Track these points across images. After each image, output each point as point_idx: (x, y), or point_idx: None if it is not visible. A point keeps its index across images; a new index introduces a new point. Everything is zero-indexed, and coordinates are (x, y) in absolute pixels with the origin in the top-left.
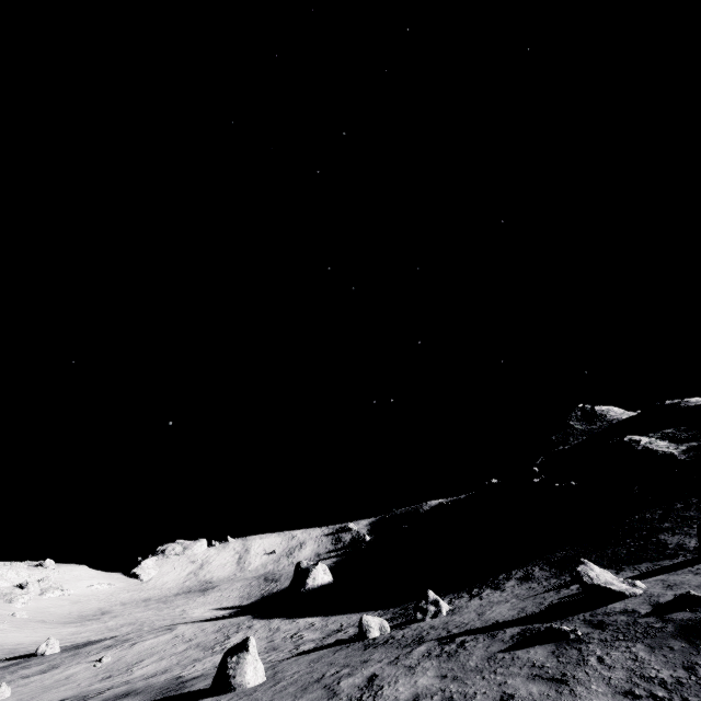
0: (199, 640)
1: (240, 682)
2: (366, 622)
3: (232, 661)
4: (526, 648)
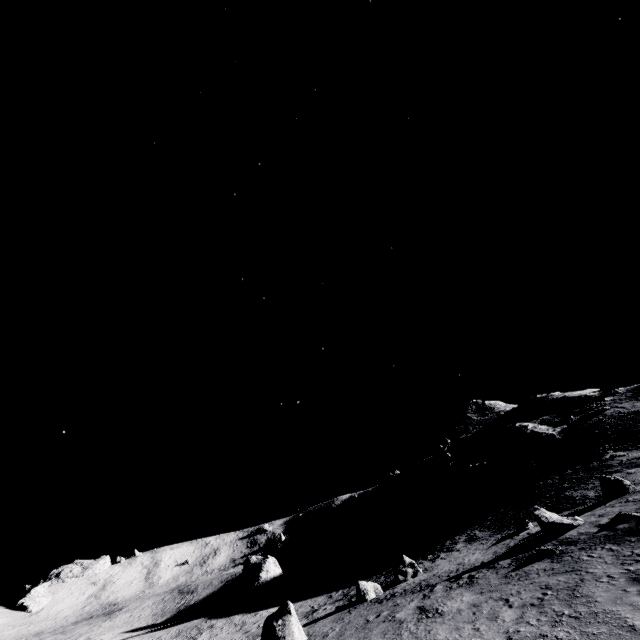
0: None
1: None
2: (363, 587)
3: (279, 624)
4: (529, 565)
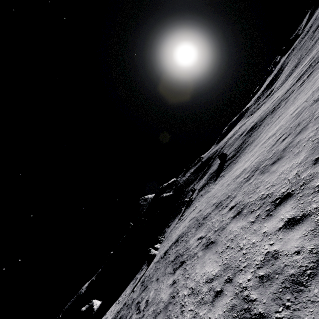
0: None
1: (156, 253)
2: (156, 246)
3: (151, 252)
4: (191, 204)
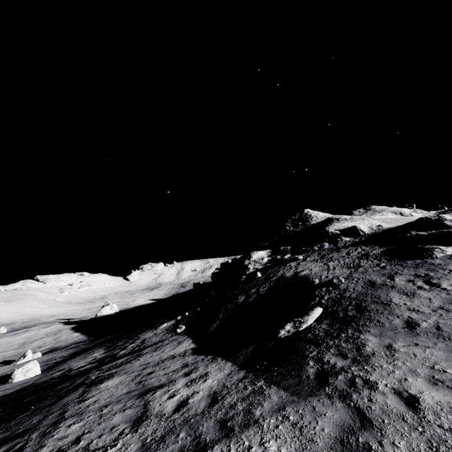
0: (33, 338)
1: None
2: None
3: None
4: None
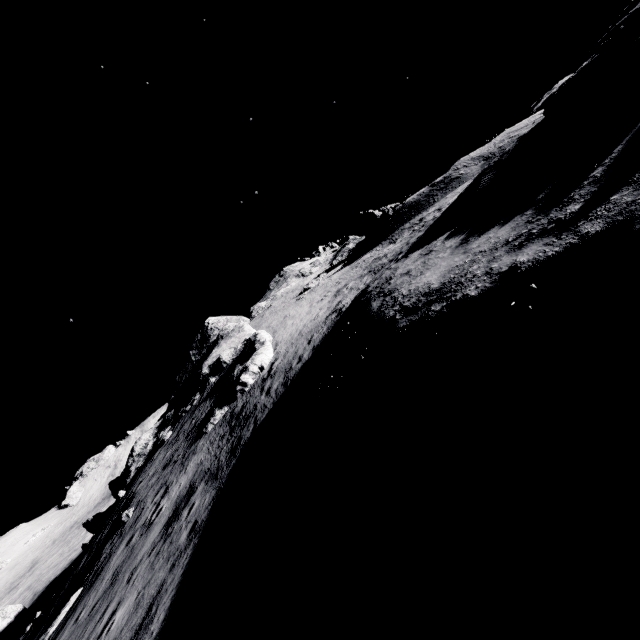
0: None
1: None
2: None
3: None
4: None
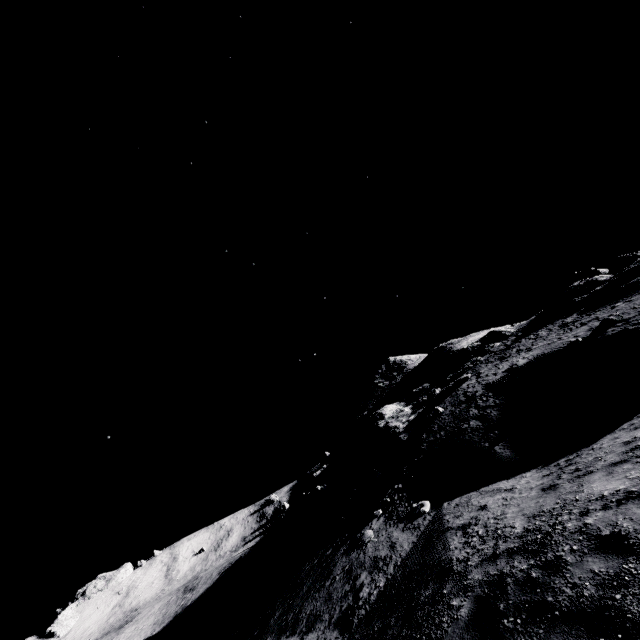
0: None
1: None
2: None
3: None
4: None
